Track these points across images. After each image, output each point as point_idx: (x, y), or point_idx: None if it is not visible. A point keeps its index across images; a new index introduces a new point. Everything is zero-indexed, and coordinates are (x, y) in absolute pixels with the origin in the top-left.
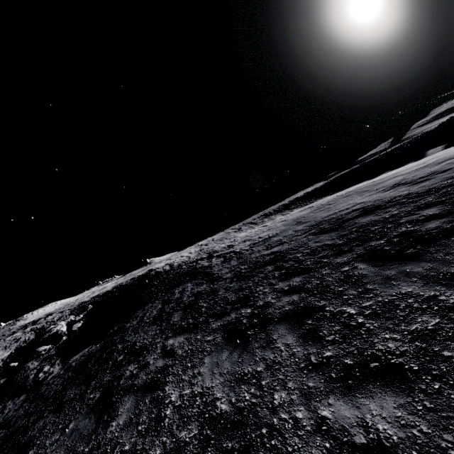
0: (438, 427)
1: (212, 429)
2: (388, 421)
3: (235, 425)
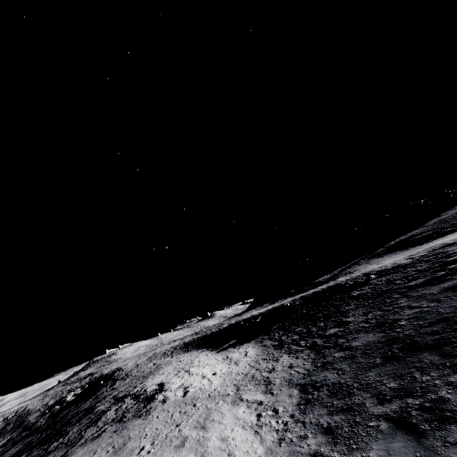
0: None
1: None
2: None
3: None
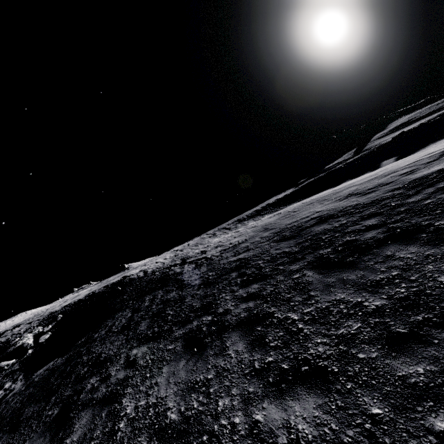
0: (344, 424)
1: (159, 440)
2: (307, 421)
3: (180, 434)
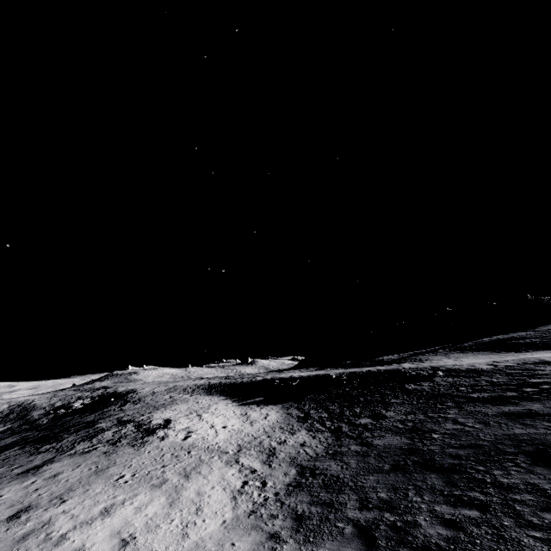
0: None
1: None
2: None
3: None
